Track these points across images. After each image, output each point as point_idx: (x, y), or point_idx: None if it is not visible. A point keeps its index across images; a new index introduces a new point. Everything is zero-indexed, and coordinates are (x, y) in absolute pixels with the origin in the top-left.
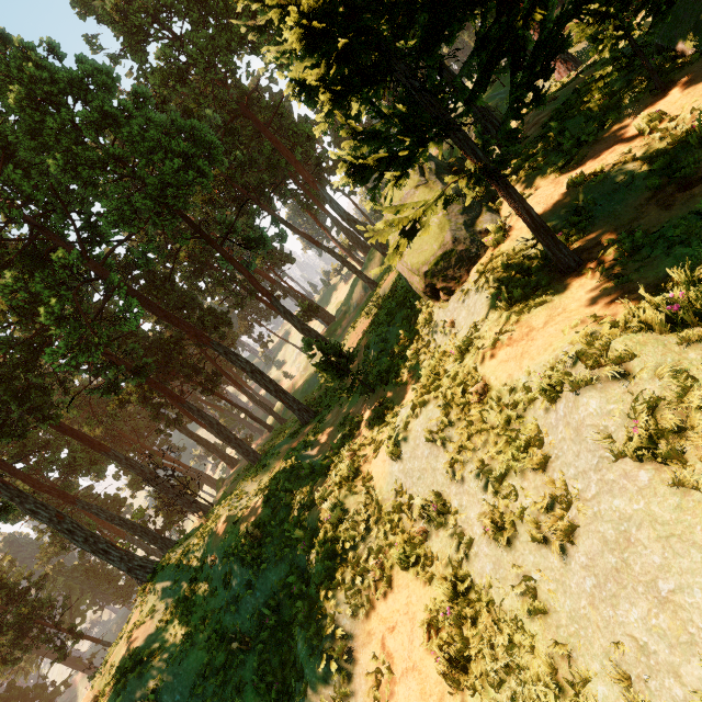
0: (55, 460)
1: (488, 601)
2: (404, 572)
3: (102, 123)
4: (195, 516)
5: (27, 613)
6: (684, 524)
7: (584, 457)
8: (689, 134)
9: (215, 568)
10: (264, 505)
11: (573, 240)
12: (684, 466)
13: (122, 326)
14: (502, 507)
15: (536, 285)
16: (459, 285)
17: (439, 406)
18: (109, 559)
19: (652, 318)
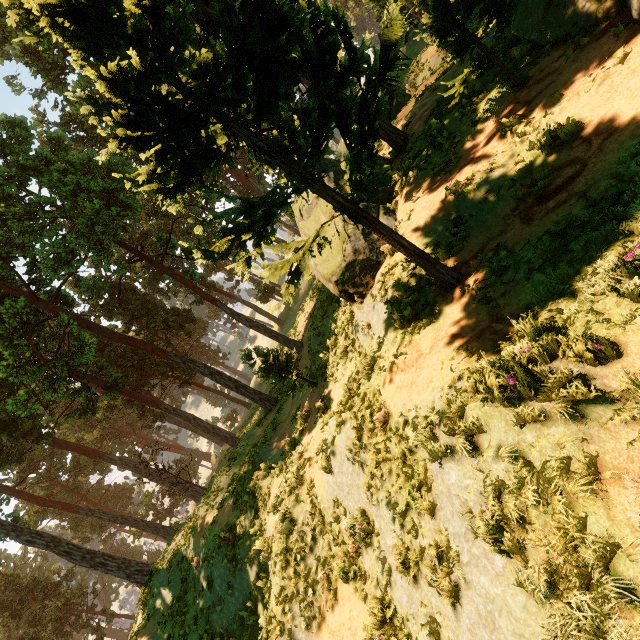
0: (61, 466)
1: (407, 633)
2: (346, 583)
3: (23, 175)
4: (192, 498)
5: (62, 605)
6: (530, 630)
7: (456, 521)
8: (542, 141)
9: (200, 569)
10: (234, 506)
11: (453, 252)
12: (526, 566)
13: (80, 358)
14: (408, 542)
15: (425, 301)
16: (368, 290)
17: (353, 427)
18: (107, 571)
19: (496, 385)
